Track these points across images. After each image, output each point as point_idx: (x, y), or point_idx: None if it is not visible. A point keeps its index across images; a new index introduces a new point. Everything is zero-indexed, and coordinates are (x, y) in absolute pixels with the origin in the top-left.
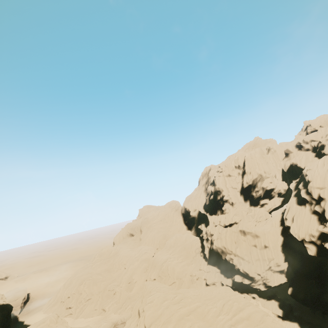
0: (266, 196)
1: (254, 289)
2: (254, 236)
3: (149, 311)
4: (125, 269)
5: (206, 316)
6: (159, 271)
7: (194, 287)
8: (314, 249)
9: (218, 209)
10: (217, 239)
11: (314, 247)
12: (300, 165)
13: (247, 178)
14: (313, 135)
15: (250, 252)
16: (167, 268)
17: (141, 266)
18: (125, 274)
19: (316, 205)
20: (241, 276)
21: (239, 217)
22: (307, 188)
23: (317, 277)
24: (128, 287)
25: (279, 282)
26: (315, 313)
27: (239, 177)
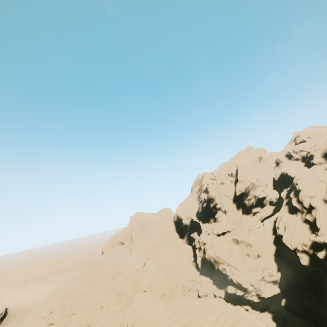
0: (258, 204)
1: (247, 301)
2: (247, 245)
3: None
4: (113, 280)
5: None
6: (150, 282)
7: (186, 299)
8: (307, 259)
9: (210, 217)
10: (209, 247)
11: (306, 257)
12: (290, 174)
13: (239, 186)
14: (302, 145)
15: (243, 262)
16: (158, 279)
17: (131, 277)
18: (113, 285)
19: (308, 214)
20: (234, 287)
21: (231, 225)
22: (298, 197)
23: (310, 287)
24: (116, 300)
25: (272, 293)
26: (309, 325)
27: (231, 185)
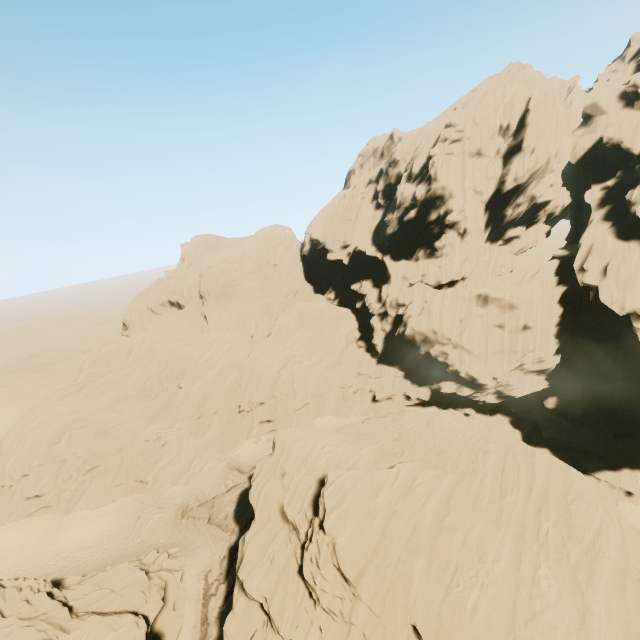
0: (522, 220)
1: (471, 402)
2: (505, 307)
3: (345, 532)
4: (181, 391)
5: (477, 505)
6: (273, 387)
7: (349, 408)
8: None
9: (419, 246)
10: (418, 314)
11: None
12: (631, 145)
13: (521, 164)
14: None
15: (487, 340)
16: (292, 379)
17: (225, 380)
18: (184, 401)
19: None
20: (456, 383)
21: (472, 266)
22: None
23: (623, 380)
24: (197, 427)
25: (533, 390)
26: (580, 431)
27: (494, 163)
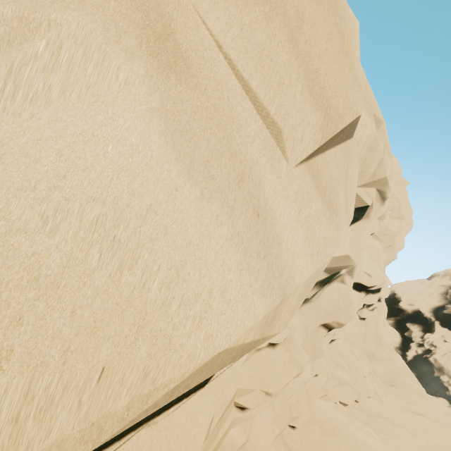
0: None
1: None
2: None
3: None
4: None
5: None
6: None
7: None
8: None
9: None
10: (442, 354)
11: None
12: None
13: None
14: None
15: None
16: None
17: None
18: None
19: None
20: (449, 403)
21: None
22: None
23: None
24: None
25: None
26: None
27: None
